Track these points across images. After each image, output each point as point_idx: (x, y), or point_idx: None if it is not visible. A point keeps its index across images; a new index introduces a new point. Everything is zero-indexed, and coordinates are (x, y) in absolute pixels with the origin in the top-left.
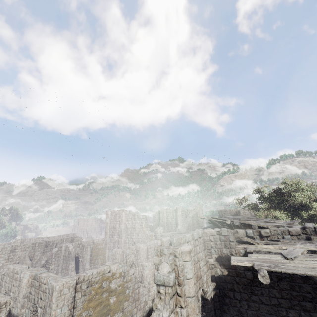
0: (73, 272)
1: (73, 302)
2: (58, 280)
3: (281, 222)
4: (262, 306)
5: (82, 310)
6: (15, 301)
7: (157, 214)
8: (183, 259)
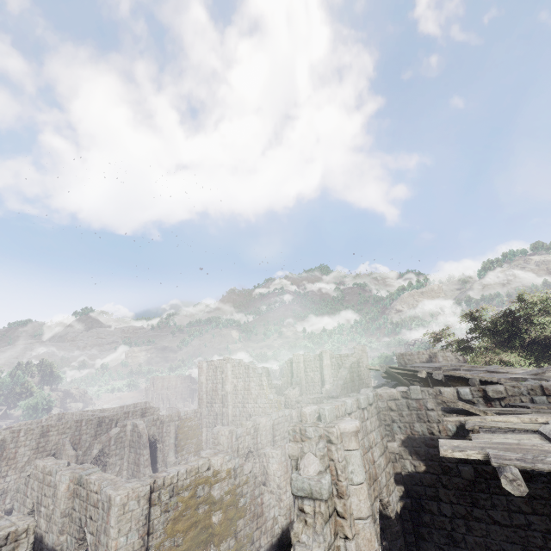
0: (147, 468)
1: (147, 525)
2: (119, 485)
3: (519, 371)
4: (495, 529)
5: (163, 537)
6: (49, 522)
7: (288, 365)
8: (344, 447)
